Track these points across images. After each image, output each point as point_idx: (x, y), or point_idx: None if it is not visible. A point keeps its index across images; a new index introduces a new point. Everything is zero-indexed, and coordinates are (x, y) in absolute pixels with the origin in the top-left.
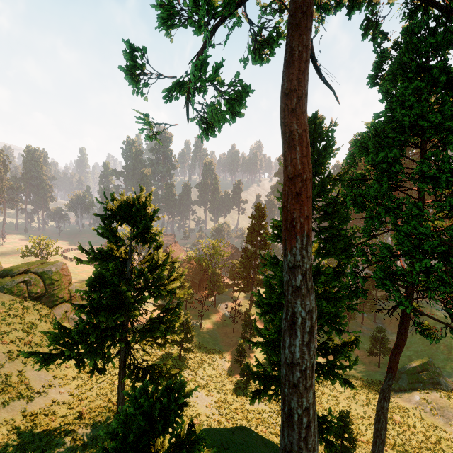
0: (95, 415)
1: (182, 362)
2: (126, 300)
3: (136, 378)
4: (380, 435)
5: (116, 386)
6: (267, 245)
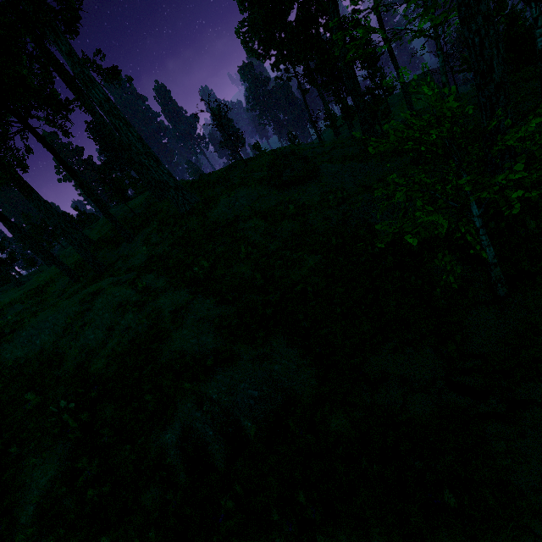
0: None
1: None
2: None
3: None
4: None
5: None
6: None
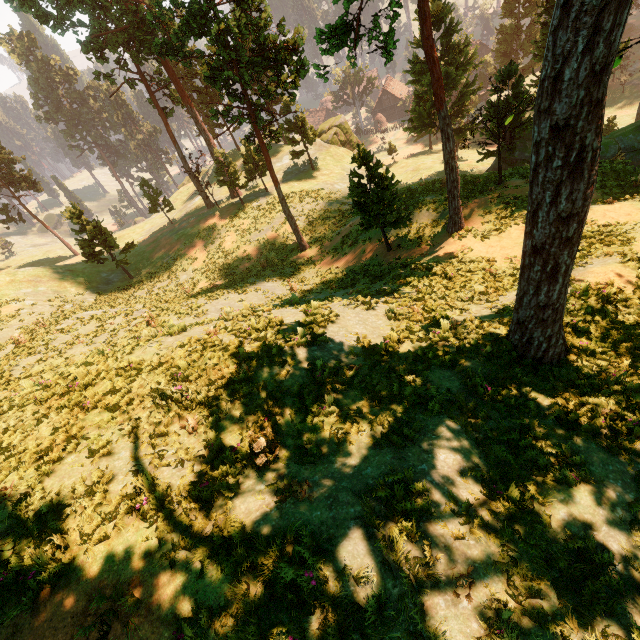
0: (429, 176)
1: (460, 160)
2: (450, 78)
3: (456, 134)
4: (639, 117)
5: (426, 172)
6: (535, 6)
